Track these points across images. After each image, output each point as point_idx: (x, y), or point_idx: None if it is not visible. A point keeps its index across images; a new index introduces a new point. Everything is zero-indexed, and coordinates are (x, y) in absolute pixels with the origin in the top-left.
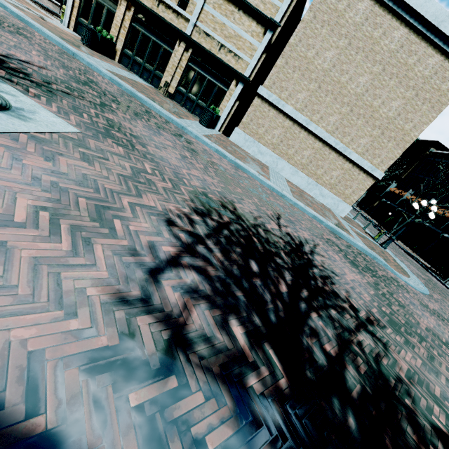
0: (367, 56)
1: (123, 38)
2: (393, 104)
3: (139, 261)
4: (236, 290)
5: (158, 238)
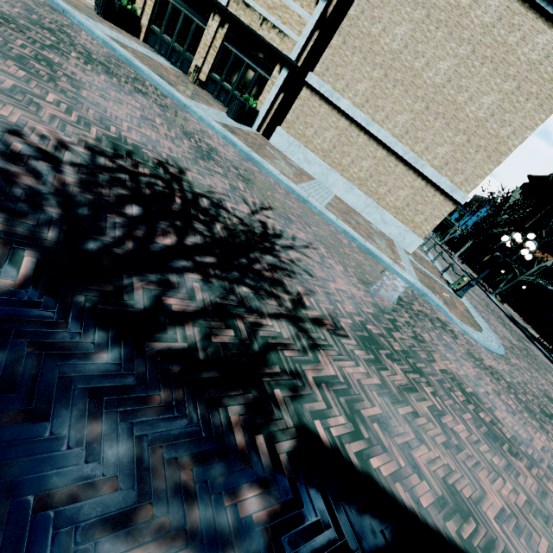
0: (451, 32)
1: (150, 11)
2: (484, 100)
3: None
4: (52, 206)
5: None
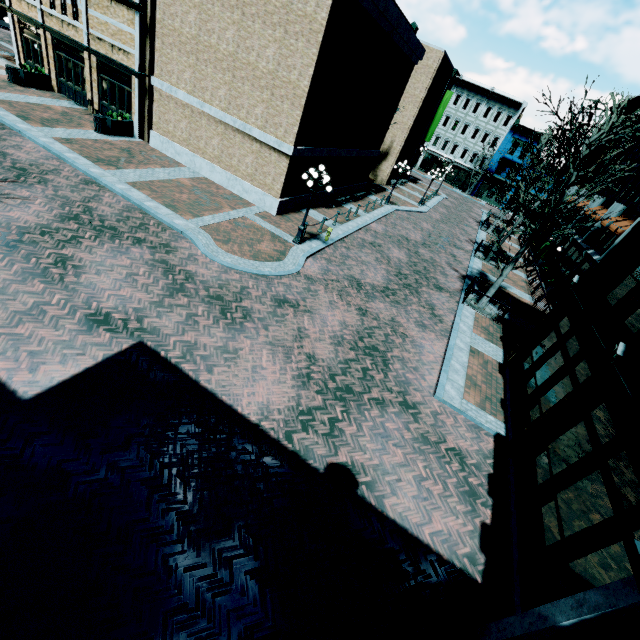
0: (223, 4)
1: (54, 68)
2: (268, 54)
3: None
4: None
5: None
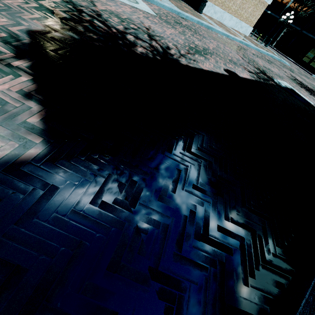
0: None
1: None
2: None
3: None
4: None
5: None
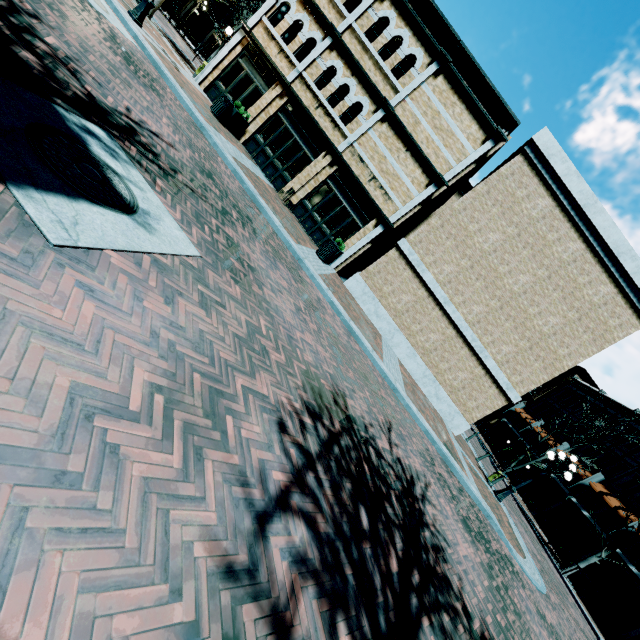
0: (534, 255)
1: (261, 123)
2: (550, 319)
3: (248, 496)
4: (345, 562)
5: (269, 454)
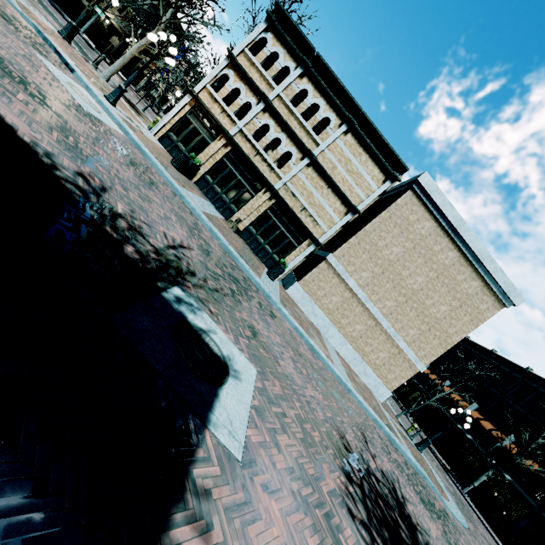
0: (426, 262)
1: (209, 166)
2: (441, 308)
3: None
4: None
5: None
